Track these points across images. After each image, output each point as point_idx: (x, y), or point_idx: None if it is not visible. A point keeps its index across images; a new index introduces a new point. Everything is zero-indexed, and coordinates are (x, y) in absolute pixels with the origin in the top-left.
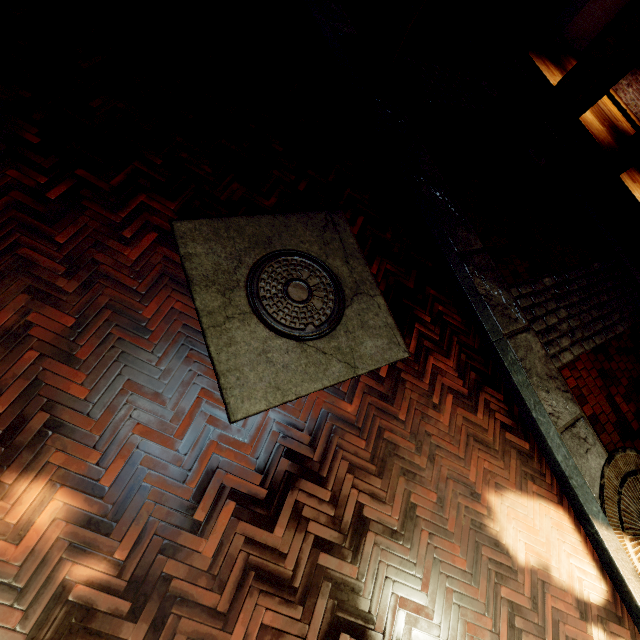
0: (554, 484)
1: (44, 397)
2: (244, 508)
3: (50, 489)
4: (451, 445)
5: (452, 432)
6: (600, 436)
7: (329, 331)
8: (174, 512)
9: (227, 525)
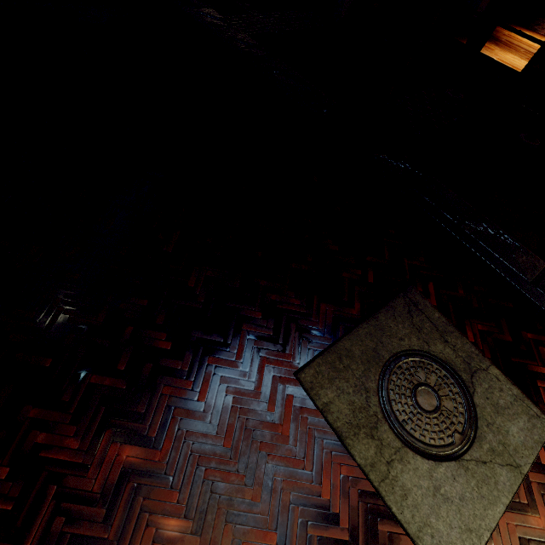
0: None
1: None
2: None
3: None
4: None
5: None
6: None
7: (474, 432)
8: None
9: None
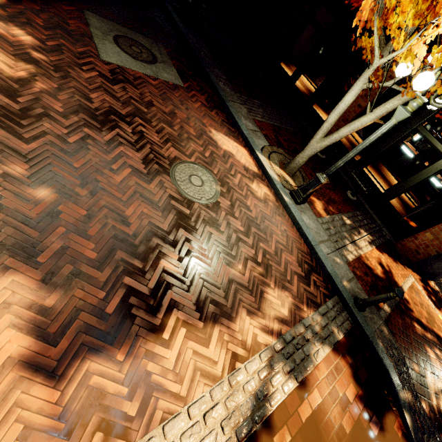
0: (243, 143)
1: (26, 17)
2: (102, 76)
3: (26, 34)
4: (197, 111)
5: (198, 110)
6: (268, 141)
7: (148, 63)
8: (74, 63)
9: (95, 76)
